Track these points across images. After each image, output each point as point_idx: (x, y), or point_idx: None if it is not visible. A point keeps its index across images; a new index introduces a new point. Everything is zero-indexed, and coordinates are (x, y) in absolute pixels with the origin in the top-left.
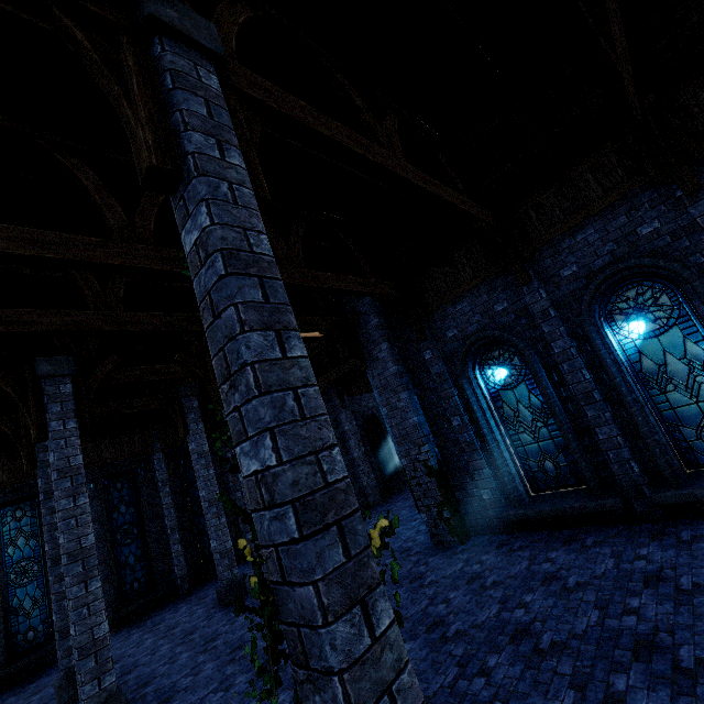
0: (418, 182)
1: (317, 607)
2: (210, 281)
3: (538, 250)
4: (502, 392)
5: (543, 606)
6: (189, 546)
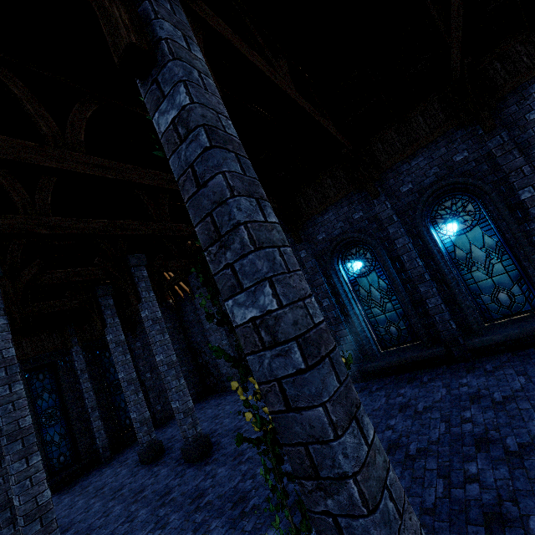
0: (309, 111)
1: (327, 424)
2: (193, 154)
3: (384, 173)
4: (358, 279)
5: (405, 426)
6: (108, 421)
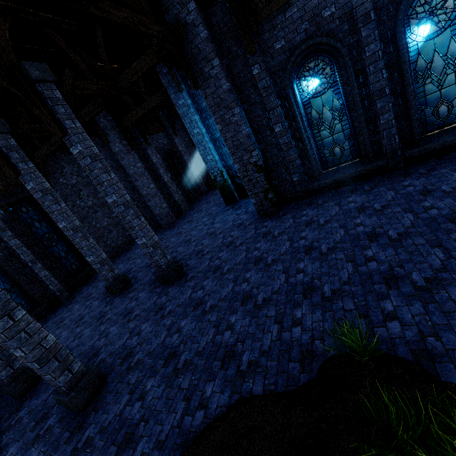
0: None
1: None
2: None
3: None
4: (312, 100)
5: (373, 221)
6: (54, 269)
